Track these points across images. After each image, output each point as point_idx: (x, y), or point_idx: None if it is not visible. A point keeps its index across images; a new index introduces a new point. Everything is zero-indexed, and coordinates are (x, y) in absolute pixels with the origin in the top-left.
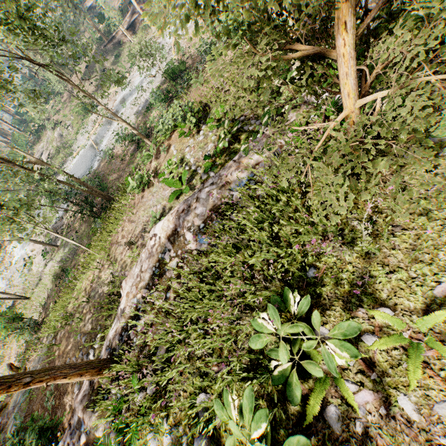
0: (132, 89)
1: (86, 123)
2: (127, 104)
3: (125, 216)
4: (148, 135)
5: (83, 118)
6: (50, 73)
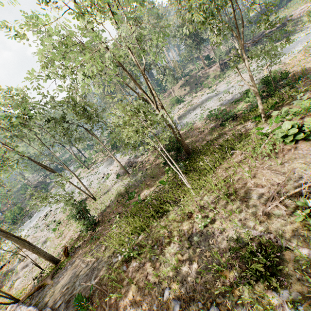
0: (217, 93)
1: (173, 109)
2: (211, 101)
3: (257, 163)
4: (233, 118)
5: (172, 106)
6: (168, 78)
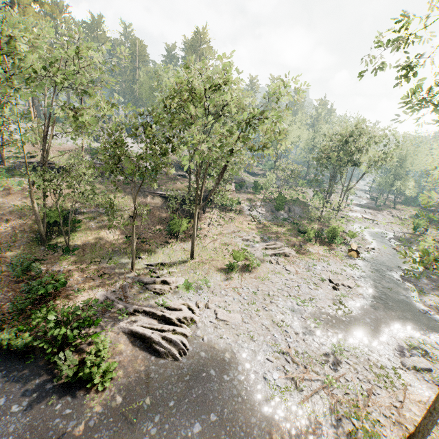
0: None
1: None
2: None
3: None
4: None
5: None
6: None
